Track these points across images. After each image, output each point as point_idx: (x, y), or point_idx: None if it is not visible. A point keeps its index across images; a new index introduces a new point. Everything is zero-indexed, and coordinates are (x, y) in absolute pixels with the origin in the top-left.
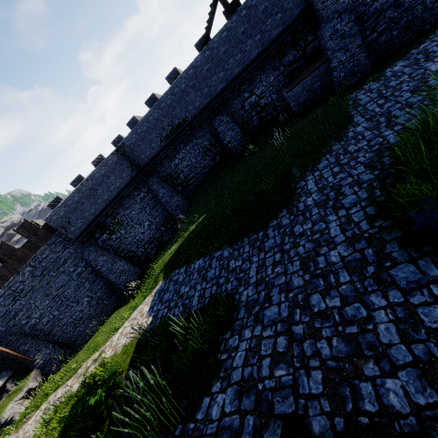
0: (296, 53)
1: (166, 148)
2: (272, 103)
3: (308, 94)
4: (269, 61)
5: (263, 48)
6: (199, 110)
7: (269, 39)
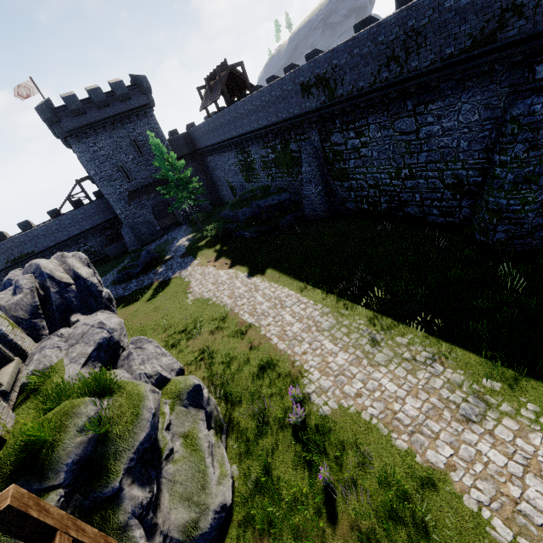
0: (112, 231)
1: (10, 268)
2: (99, 251)
3: (117, 250)
4: (97, 232)
5: (93, 226)
6: (46, 248)
7: (97, 223)
